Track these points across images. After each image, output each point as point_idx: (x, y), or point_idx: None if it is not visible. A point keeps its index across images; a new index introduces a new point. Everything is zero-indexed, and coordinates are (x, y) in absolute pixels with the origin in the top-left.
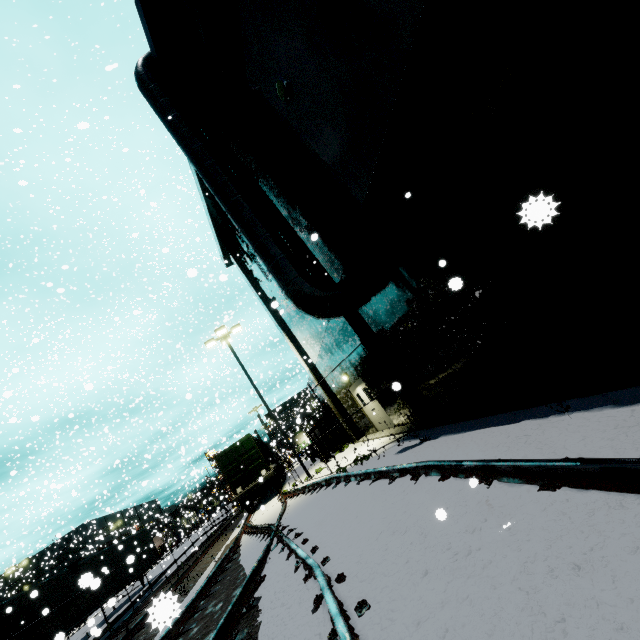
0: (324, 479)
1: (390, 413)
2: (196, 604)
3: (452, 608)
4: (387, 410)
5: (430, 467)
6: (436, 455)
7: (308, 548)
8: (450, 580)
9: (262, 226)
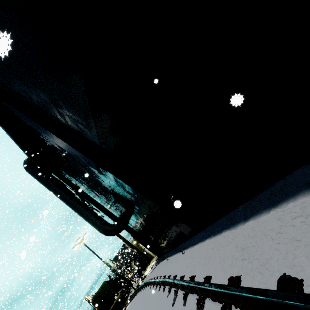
0: (134, 292)
1: None
2: None
3: None
4: None
5: (147, 282)
6: (151, 275)
7: None
8: None
9: (86, 211)
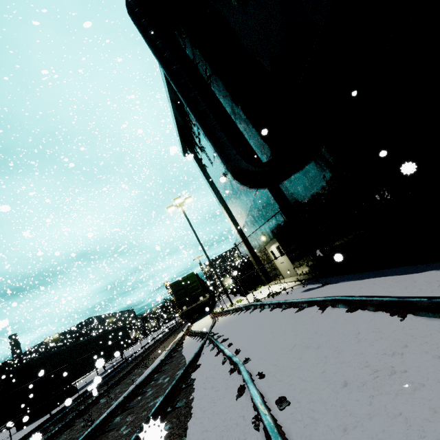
0: (244, 305)
1: (295, 265)
2: (152, 376)
3: (381, 421)
4: (293, 263)
5: (337, 301)
6: (340, 293)
7: (232, 350)
8: (375, 394)
9: (212, 116)
